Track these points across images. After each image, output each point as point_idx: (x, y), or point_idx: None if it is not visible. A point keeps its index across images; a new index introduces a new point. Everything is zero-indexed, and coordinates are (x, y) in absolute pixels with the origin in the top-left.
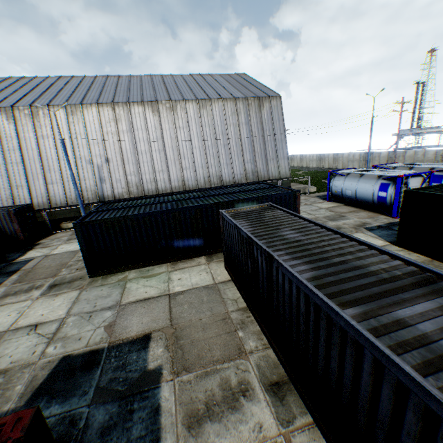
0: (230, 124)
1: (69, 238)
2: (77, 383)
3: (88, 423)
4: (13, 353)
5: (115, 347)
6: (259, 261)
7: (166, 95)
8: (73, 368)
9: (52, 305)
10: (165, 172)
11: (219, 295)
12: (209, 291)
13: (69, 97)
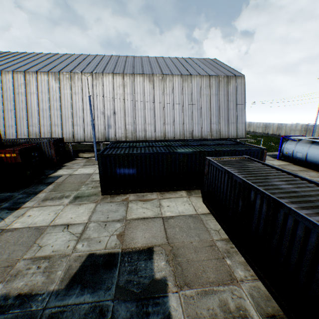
0: (203, 94)
1: (84, 164)
2: (102, 278)
3: (113, 316)
4: (53, 244)
5: (127, 254)
6: (256, 204)
7: (159, 71)
8: (97, 265)
9: (77, 211)
10: (152, 125)
11: (202, 224)
12: (194, 220)
13: (94, 68)
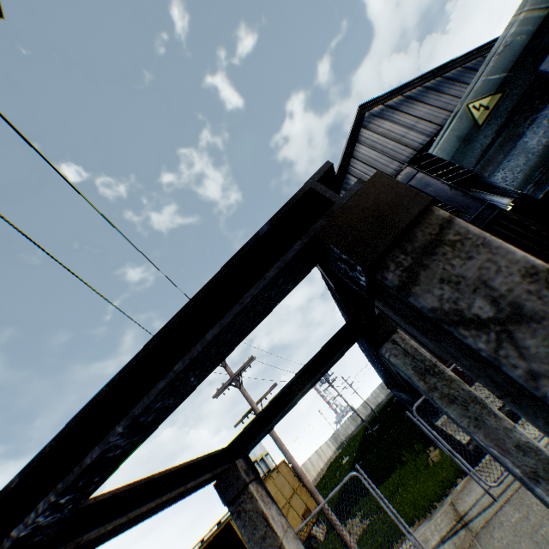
0: None
1: None
2: None
3: None
4: None
5: None
6: None
7: None
8: None
9: None
10: None
11: None
12: None
13: None
